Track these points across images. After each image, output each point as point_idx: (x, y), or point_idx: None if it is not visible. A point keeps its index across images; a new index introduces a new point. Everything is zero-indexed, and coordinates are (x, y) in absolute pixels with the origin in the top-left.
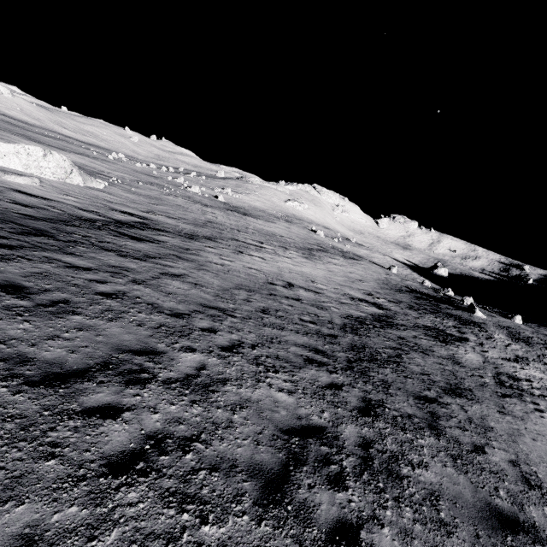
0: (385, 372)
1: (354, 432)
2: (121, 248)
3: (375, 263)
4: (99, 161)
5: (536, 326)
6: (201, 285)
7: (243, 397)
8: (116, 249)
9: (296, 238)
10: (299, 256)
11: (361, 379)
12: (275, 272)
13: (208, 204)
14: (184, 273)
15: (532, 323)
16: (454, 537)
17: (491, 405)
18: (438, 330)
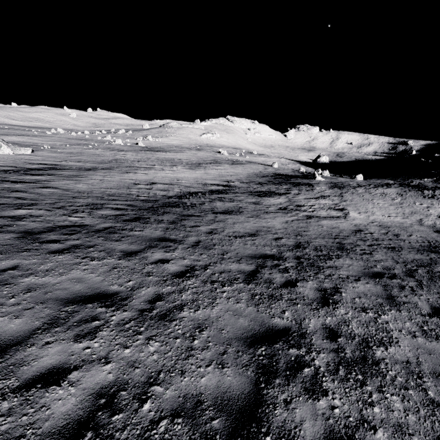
0: (175, 209)
1: (108, 225)
2: (20, 180)
3: (264, 164)
4: (37, 137)
5: (376, 179)
6: (70, 189)
7: (45, 219)
8: (14, 181)
9: (193, 159)
10: (183, 169)
11: (148, 212)
12: (148, 179)
13: (125, 150)
14: (61, 185)
15: (375, 178)
16: (118, 242)
17: (247, 215)
18: (269, 192)
